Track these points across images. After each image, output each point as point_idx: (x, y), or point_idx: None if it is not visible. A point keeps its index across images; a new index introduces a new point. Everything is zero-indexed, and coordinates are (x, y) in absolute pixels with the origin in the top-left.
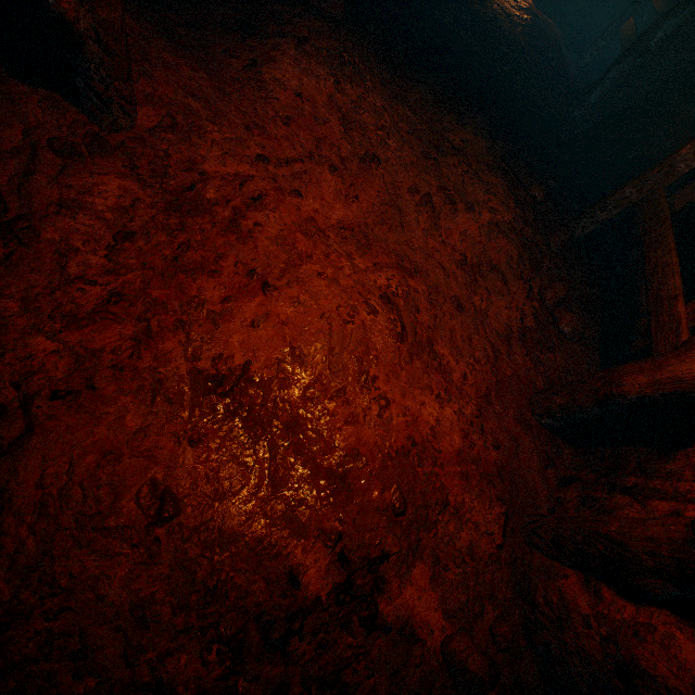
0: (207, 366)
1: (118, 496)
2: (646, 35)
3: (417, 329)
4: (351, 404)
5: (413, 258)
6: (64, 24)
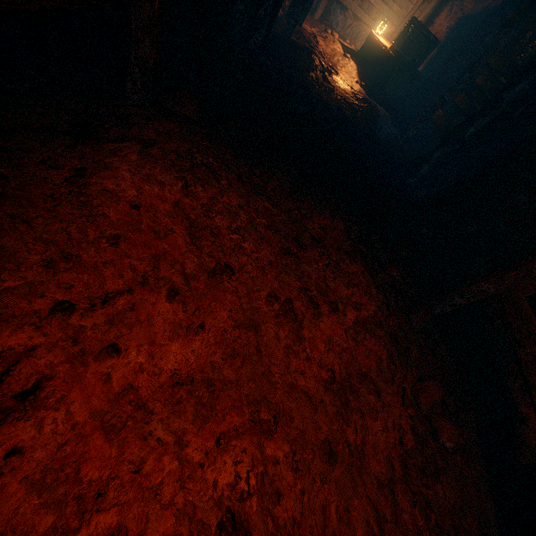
0: None
1: None
2: (461, 129)
3: None
4: None
5: (272, 398)
6: None
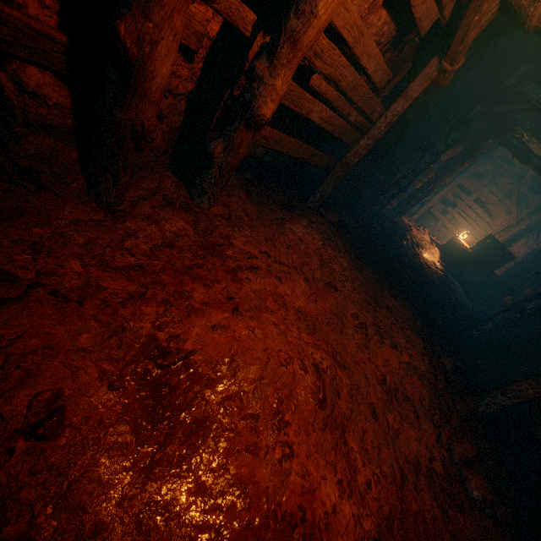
0: (164, 338)
1: (22, 386)
2: (521, 302)
3: (335, 408)
4: (258, 434)
5: (344, 357)
6: (210, 156)
